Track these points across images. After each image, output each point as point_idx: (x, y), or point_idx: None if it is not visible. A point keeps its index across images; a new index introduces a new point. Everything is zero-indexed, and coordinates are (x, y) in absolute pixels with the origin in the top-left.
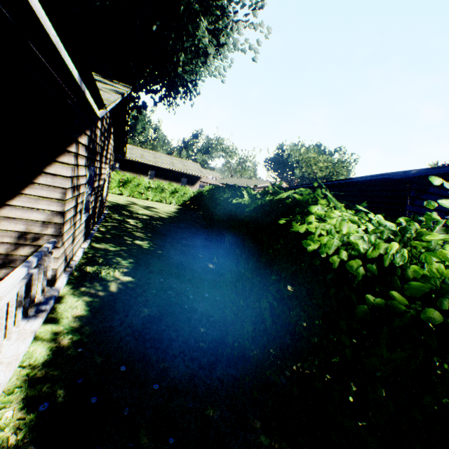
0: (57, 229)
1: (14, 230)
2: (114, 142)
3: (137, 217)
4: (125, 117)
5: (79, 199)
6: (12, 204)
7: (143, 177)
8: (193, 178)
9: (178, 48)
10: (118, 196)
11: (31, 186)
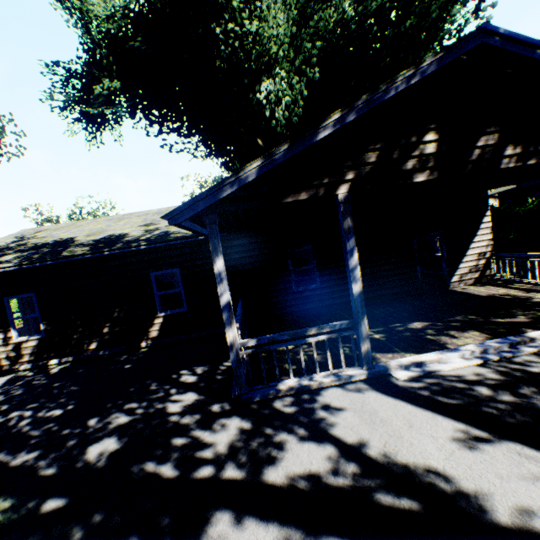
0: (490, 247)
1: (476, 253)
2: None
3: None
4: None
5: None
6: (473, 241)
7: None
8: None
9: None
10: None
11: (478, 231)
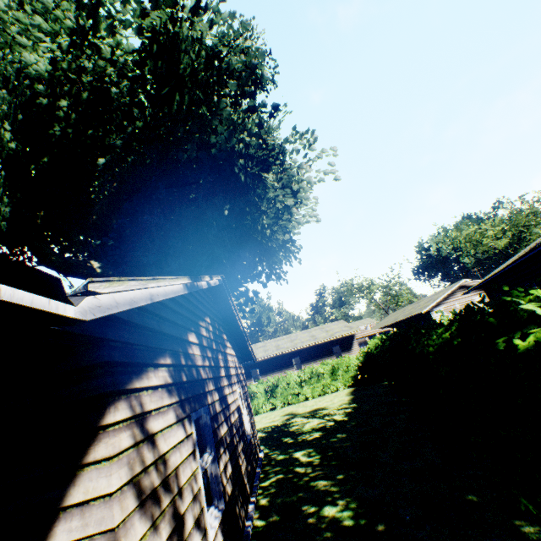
0: None
1: None
2: (235, 349)
3: (304, 440)
4: (233, 312)
5: (182, 501)
6: None
7: (288, 372)
8: (345, 340)
9: (256, 215)
10: (272, 413)
11: None
